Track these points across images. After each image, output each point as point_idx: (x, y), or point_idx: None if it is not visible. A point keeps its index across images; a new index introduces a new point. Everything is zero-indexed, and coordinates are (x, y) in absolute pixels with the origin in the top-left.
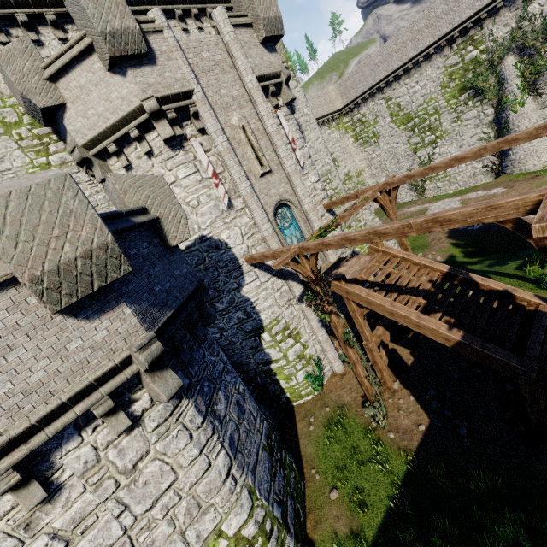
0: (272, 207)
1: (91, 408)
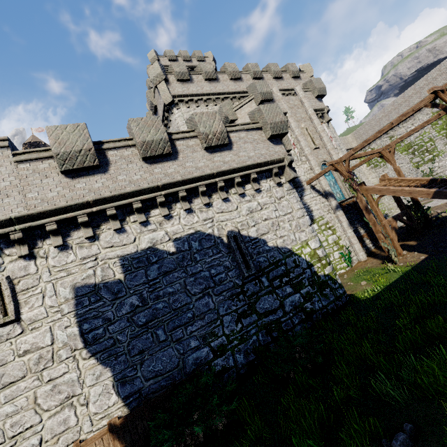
0: (319, 163)
1: (273, 168)
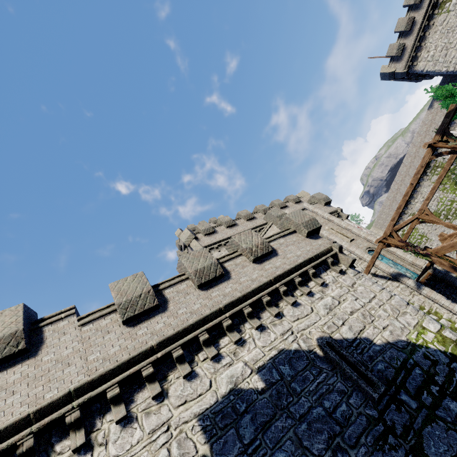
0: (364, 251)
1: (326, 259)
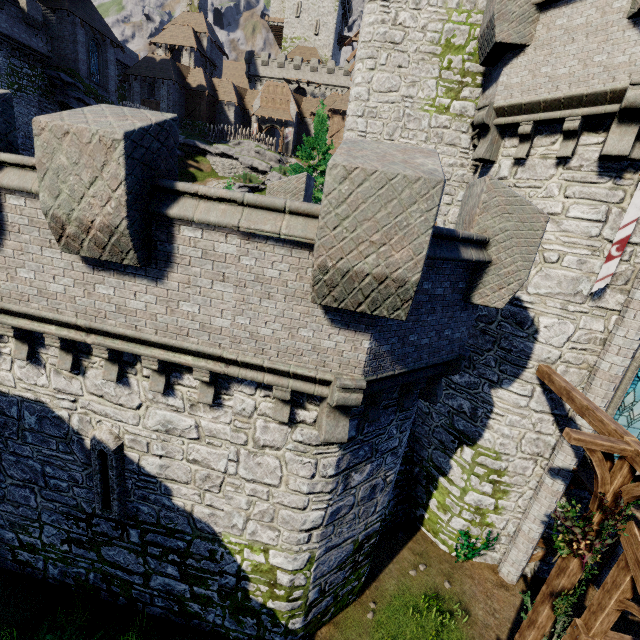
0: None
1: (274, 386)
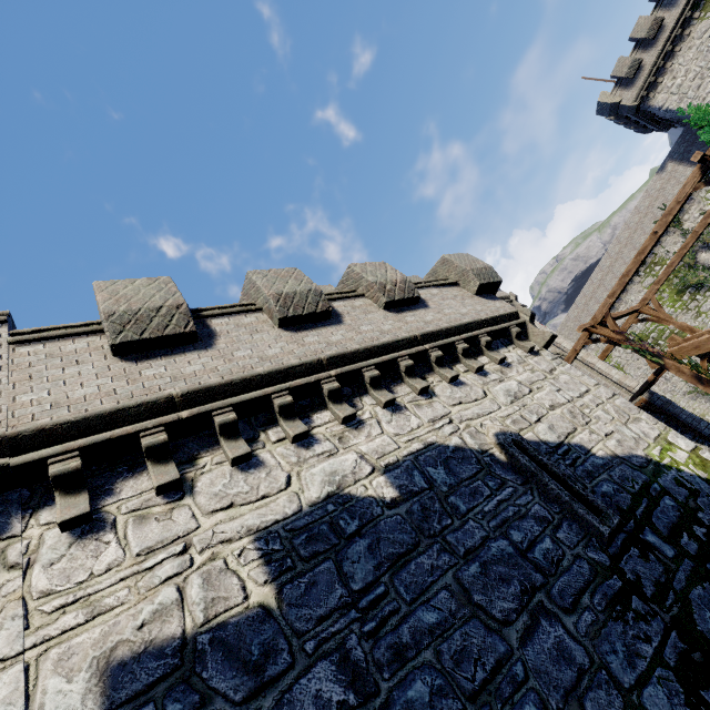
0: None
1: (509, 327)
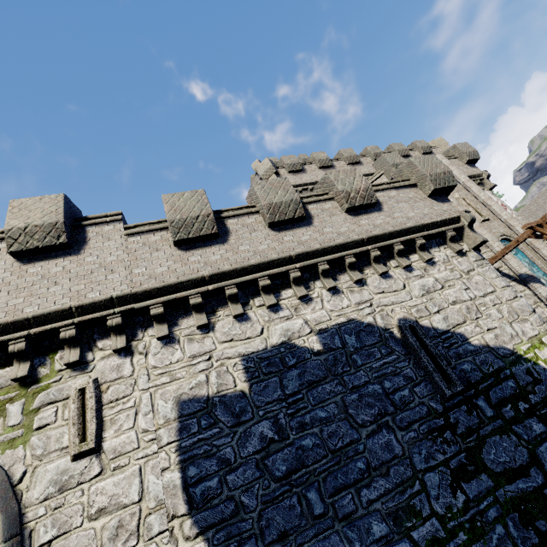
0: (496, 238)
1: (446, 231)
